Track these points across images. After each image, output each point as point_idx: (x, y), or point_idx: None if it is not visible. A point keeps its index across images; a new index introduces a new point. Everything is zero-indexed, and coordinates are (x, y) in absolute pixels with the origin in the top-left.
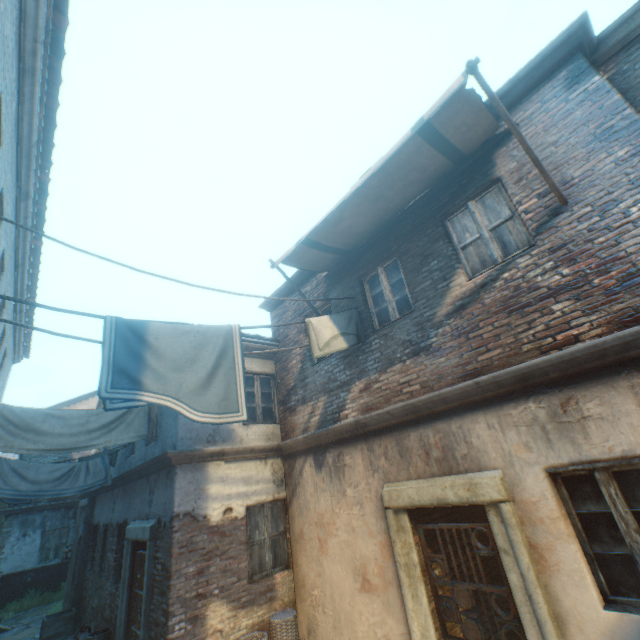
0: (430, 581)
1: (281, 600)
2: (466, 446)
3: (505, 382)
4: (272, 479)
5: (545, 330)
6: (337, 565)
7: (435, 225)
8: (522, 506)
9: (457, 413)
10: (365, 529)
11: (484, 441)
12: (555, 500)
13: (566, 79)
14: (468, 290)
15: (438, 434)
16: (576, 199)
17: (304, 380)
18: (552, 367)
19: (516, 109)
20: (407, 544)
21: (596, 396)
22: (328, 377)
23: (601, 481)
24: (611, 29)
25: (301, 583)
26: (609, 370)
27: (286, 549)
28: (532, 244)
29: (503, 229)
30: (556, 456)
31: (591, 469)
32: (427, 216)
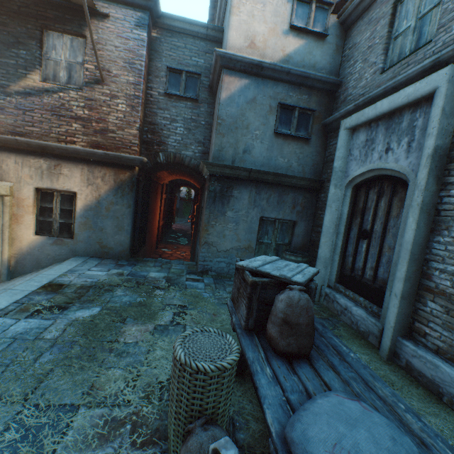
0: None
1: None
2: None
3: (34, 146)
4: None
5: (65, 133)
6: None
7: (36, 27)
8: (17, 200)
9: (0, 150)
10: None
11: (11, 169)
12: (34, 200)
13: (139, 20)
14: (38, 87)
15: None
16: (108, 84)
17: None
18: (58, 149)
19: (115, 6)
20: None
21: (70, 168)
22: None
23: (56, 197)
24: (168, 16)
25: None
26: (79, 160)
27: None
28: (83, 89)
29: (75, 69)
30: (43, 184)
31: (55, 192)
32: (34, 14)
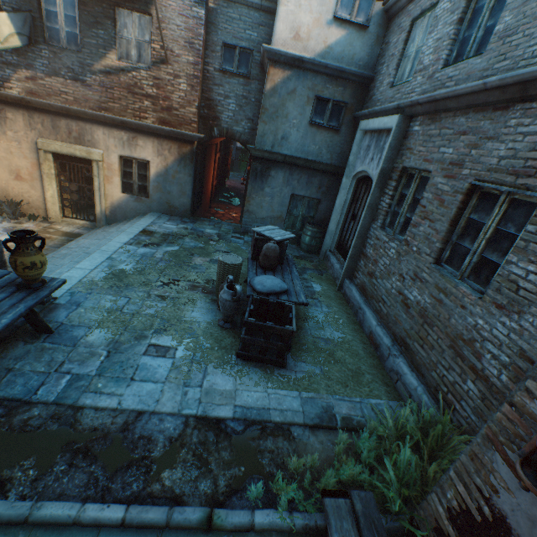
0: (60, 181)
1: None
2: (92, 138)
3: (117, 121)
4: None
5: (139, 109)
6: None
7: (110, 6)
8: (107, 165)
9: (92, 123)
10: (22, 155)
11: (100, 139)
12: (119, 166)
13: None
14: (116, 67)
15: (79, 127)
16: (172, 64)
17: None
18: (135, 125)
19: None
20: (50, 167)
21: (144, 140)
22: None
23: (135, 164)
24: None
25: None
26: (151, 134)
27: None
28: (151, 67)
29: (143, 47)
30: (125, 153)
31: (134, 160)
32: None
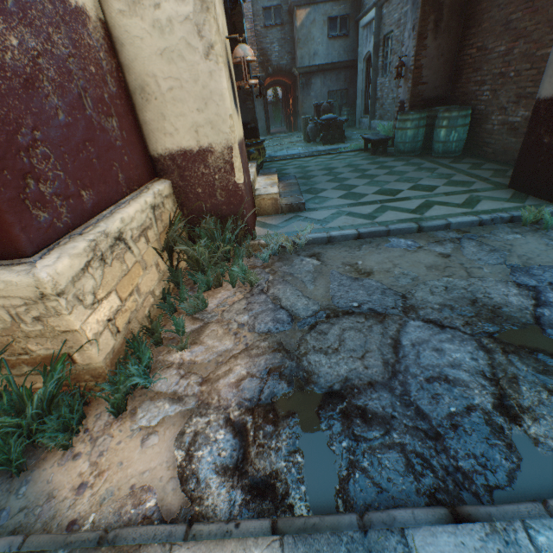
0: None
1: None
2: None
3: None
4: None
5: None
6: None
7: None
8: None
9: None
10: None
11: None
12: None
13: None
14: None
15: None
16: None
17: None
18: None
19: None
20: None
21: None
22: None
23: None
24: None
25: None
26: None
27: None
28: None
29: None
30: None
31: None
32: None
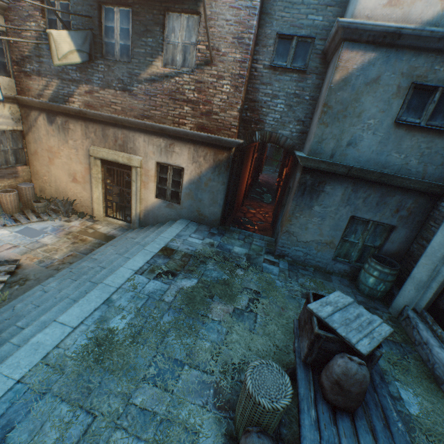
0: (105, 184)
1: (23, 178)
2: (133, 145)
3: (156, 128)
4: (11, 118)
5: (178, 115)
6: (60, 171)
7: (160, 11)
8: (145, 170)
9: (134, 130)
10: (78, 161)
11: (141, 146)
12: (155, 172)
13: None
14: (160, 74)
15: (123, 135)
16: (216, 64)
17: (40, 58)
18: (173, 131)
19: None
20: (98, 171)
21: (180, 147)
22: (62, 69)
23: (169, 170)
24: None
25: (36, 173)
26: (187, 140)
27: (25, 157)
28: (194, 71)
29: (189, 50)
30: (161, 160)
31: (169, 166)
32: None
